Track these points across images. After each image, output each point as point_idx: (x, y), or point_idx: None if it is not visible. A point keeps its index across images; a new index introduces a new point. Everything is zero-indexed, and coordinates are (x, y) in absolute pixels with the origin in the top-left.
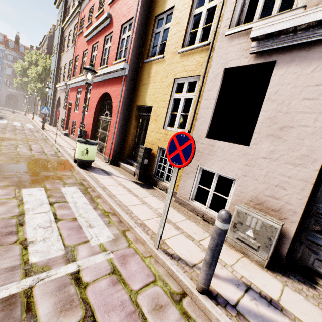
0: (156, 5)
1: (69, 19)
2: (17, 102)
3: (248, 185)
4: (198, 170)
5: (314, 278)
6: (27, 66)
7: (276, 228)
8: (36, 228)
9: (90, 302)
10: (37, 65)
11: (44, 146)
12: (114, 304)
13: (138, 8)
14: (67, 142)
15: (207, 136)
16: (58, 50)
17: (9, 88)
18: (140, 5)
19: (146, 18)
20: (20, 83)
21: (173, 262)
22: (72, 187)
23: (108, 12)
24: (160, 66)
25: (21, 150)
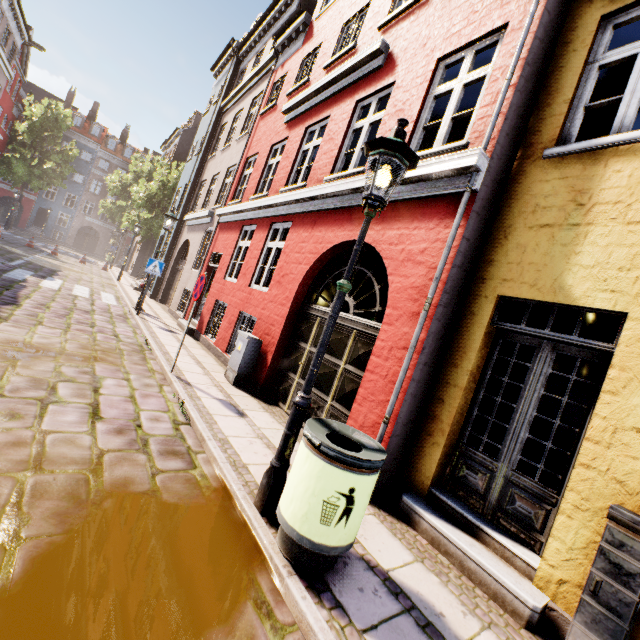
0: None
1: (241, 89)
2: (97, 242)
3: None
4: None
5: None
6: (131, 180)
7: None
8: None
9: None
10: (149, 179)
11: (139, 382)
12: None
13: None
14: (197, 361)
15: None
16: (202, 148)
17: (89, 216)
18: None
19: (555, 27)
20: (111, 209)
21: None
22: None
23: (383, 40)
24: None
25: (60, 420)
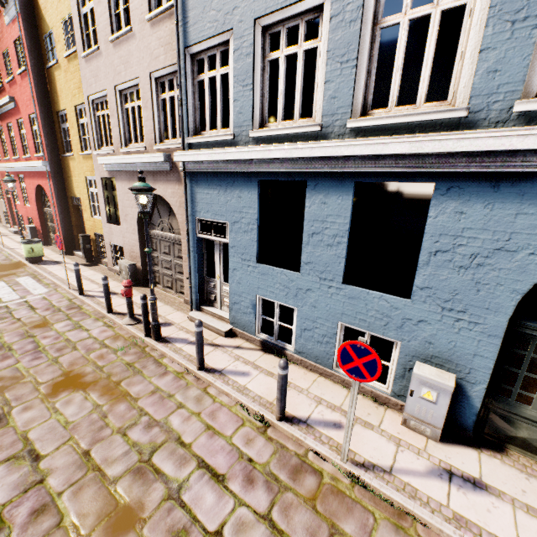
0: (54, 101)
1: None
2: None
3: (127, 249)
4: (112, 245)
5: (156, 285)
6: None
7: (128, 266)
8: (4, 294)
9: (31, 304)
10: None
11: None
12: (41, 303)
13: (37, 106)
14: (18, 242)
15: (109, 221)
16: None
17: None
18: (37, 104)
19: (49, 113)
20: None
21: (76, 291)
22: (25, 277)
23: (10, 96)
24: (74, 163)
25: None
